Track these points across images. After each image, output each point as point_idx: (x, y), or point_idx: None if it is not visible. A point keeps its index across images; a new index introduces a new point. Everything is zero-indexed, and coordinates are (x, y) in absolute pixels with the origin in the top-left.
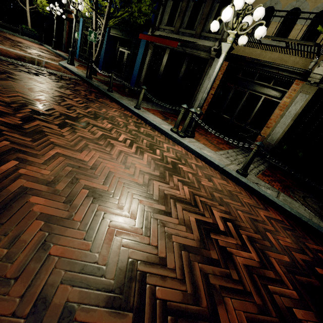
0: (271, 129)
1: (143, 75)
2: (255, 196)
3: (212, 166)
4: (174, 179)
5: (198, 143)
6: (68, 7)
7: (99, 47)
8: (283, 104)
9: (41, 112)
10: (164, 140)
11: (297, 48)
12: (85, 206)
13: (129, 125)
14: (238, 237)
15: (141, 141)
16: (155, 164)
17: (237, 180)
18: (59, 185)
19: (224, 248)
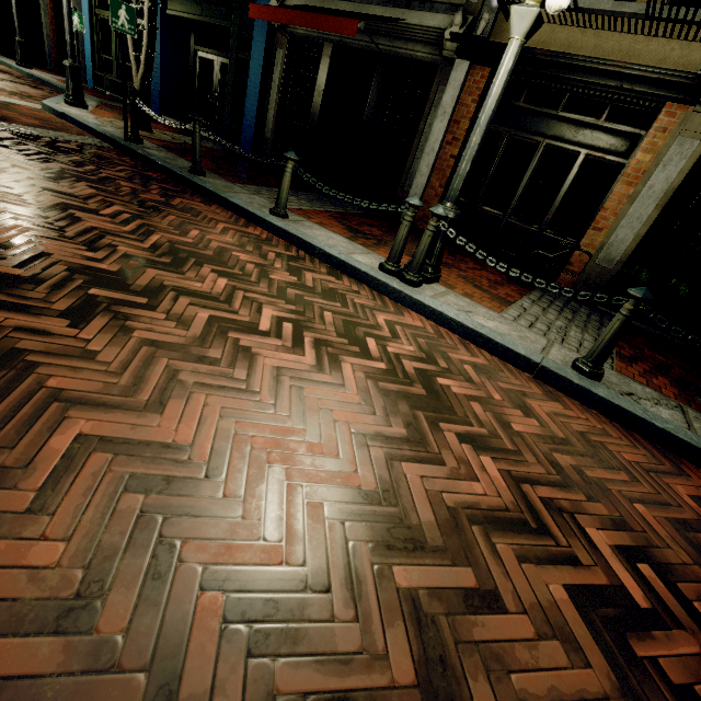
0: (606, 235)
1: (271, 120)
2: (639, 432)
3: (510, 360)
4: (449, 437)
5: (454, 294)
6: None
7: (146, 49)
8: (636, 168)
9: (5, 273)
10: (372, 302)
11: (675, 14)
12: (230, 689)
13: (273, 270)
14: (691, 617)
15: (319, 317)
16: (381, 393)
17: (585, 394)
18: (111, 610)
19: (689, 689)
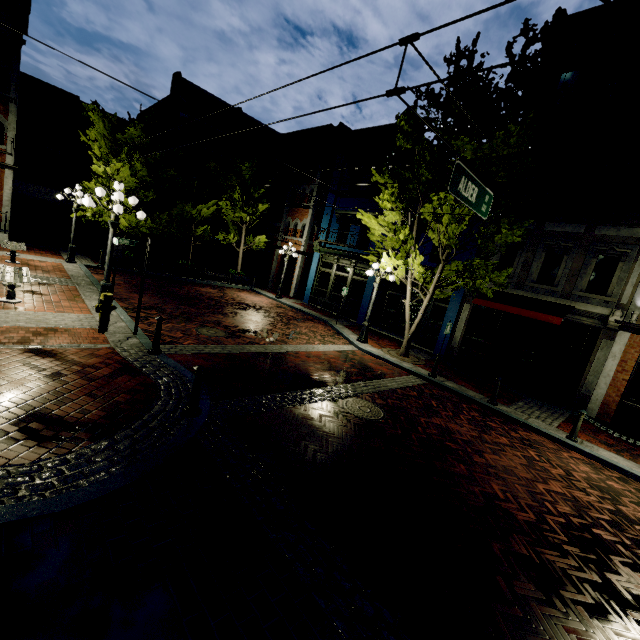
0: None
1: (457, 337)
2: None
3: None
4: None
5: None
6: (284, 234)
7: (419, 321)
8: None
9: (606, 519)
10: None
11: None
12: None
13: (637, 495)
14: None
15: None
16: None
17: None
18: None
19: None
